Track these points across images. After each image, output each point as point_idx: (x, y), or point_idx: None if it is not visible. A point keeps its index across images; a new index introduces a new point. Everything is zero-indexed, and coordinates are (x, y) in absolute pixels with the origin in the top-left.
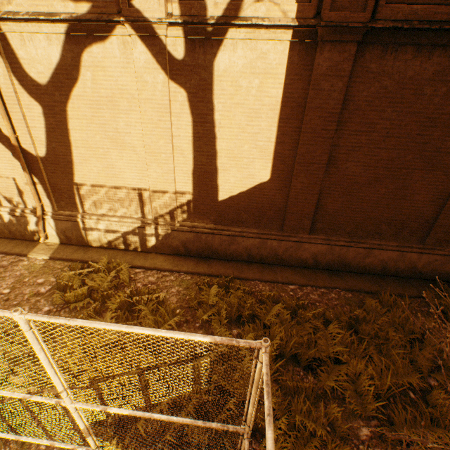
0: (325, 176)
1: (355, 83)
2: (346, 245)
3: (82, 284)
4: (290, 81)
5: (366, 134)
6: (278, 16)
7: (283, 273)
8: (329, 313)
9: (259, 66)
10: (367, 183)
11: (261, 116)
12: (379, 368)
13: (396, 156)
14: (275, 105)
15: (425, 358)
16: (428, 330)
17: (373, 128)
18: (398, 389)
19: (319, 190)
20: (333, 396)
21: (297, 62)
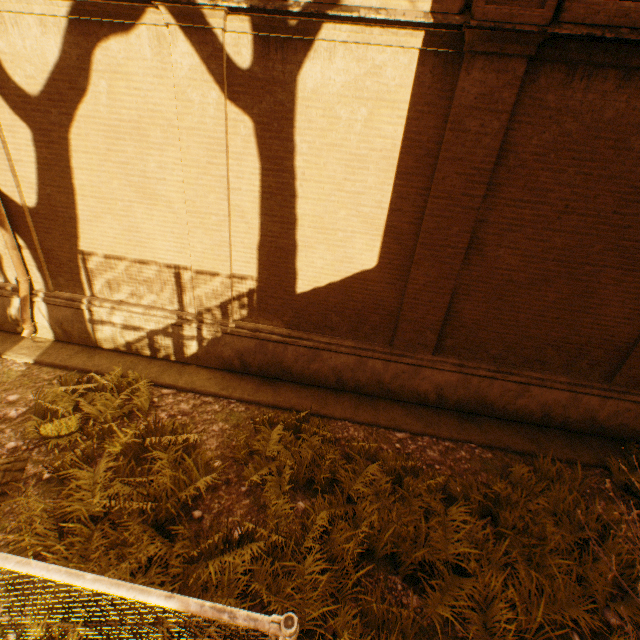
0: (464, 267)
1: (520, 124)
2: (490, 375)
3: (76, 408)
4: (416, 114)
5: (532, 206)
6: (403, 7)
7: (389, 411)
8: (454, 484)
9: (368, 87)
10: (528, 282)
11: (368, 167)
12: (526, 589)
13: (578, 244)
14: (390, 151)
15: (602, 578)
16: (610, 525)
17: (543, 197)
18: (555, 633)
19: (452, 289)
20: (447, 632)
21: (429, 84)
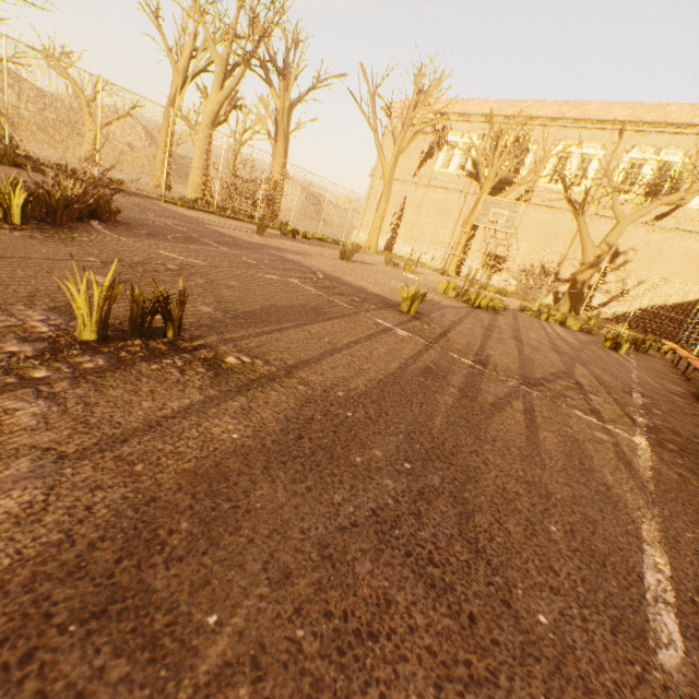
0: None
1: None
2: None
3: None
4: None
5: None
6: None
7: None
8: None
9: None
10: None
11: None
12: None
13: None
14: None
15: None
16: None
17: None
18: None
19: None
20: None
21: None
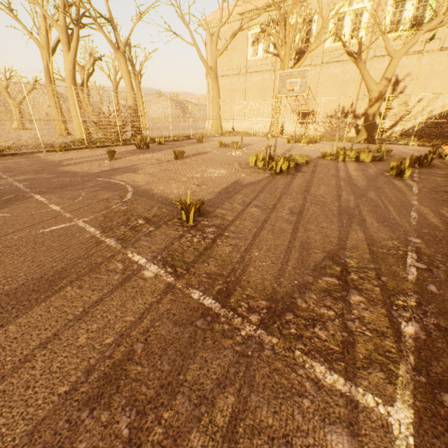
0: None
1: None
2: None
3: None
4: None
5: None
6: None
7: None
8: None
9: None
10: None
11: None
12: None
13: None
14: None
15: None
16: None
17: None
18: None
19: None
20: None
21: None
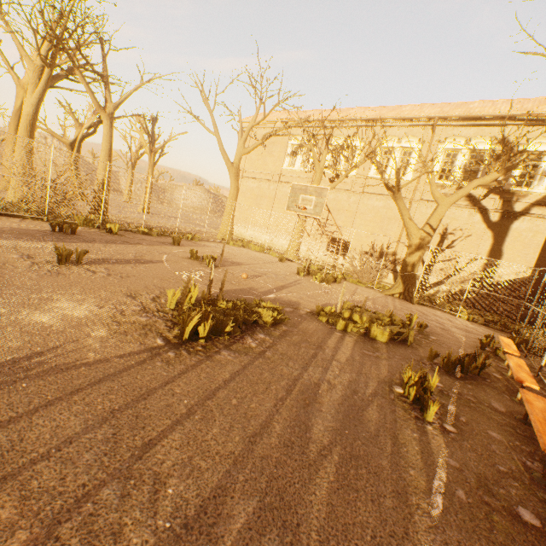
0: None
1: None
2: None
3: None
4: None
5: None
6: None
7: None
8: None
9: (533, 229)
10: None
11: (530, 247)
12: None
13: None
14: (539, 244)
15: None
16: None
17: None
18: None
19: None
20: None
21: None
